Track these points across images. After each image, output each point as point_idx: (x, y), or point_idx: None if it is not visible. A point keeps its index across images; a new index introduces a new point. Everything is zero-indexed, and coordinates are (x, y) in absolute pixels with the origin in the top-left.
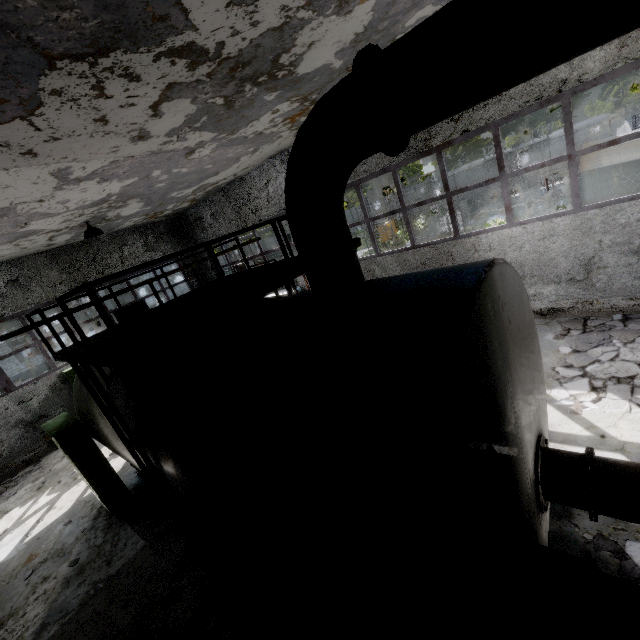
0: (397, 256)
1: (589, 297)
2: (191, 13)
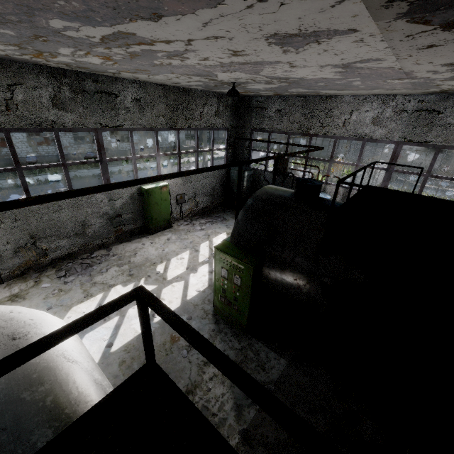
0: None
1: None
2: None
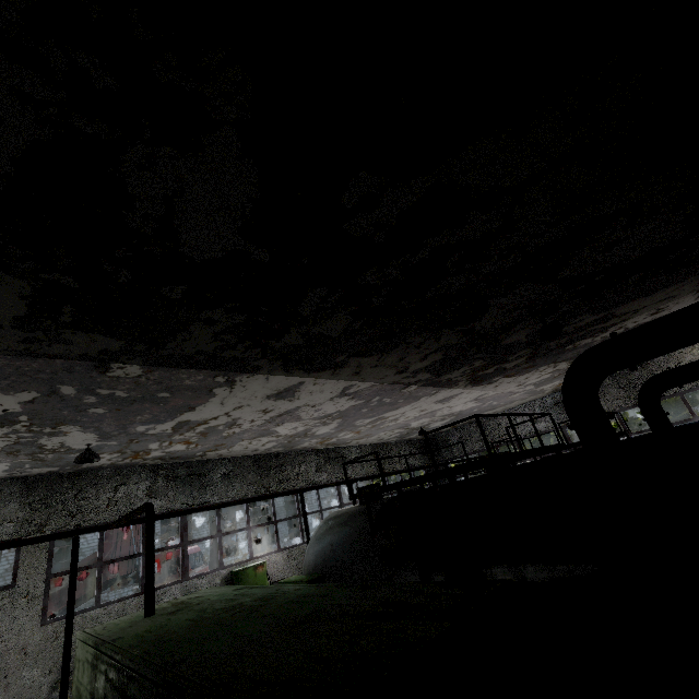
0: None
1: None
2: None
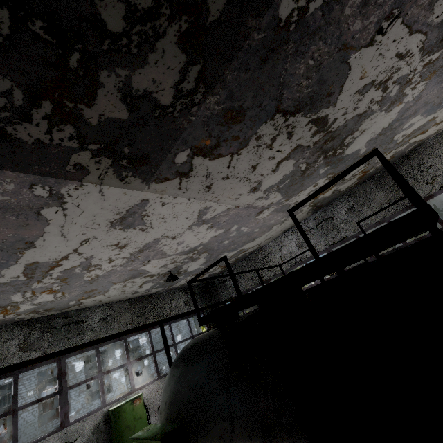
0: None
1: None
2: (341, 94)
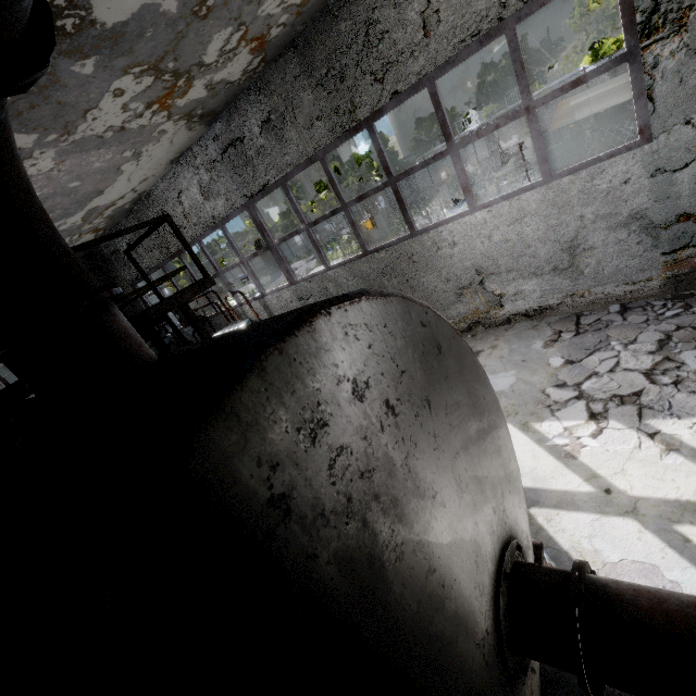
0: (350, 267)
1: (579, 288)
2: None
